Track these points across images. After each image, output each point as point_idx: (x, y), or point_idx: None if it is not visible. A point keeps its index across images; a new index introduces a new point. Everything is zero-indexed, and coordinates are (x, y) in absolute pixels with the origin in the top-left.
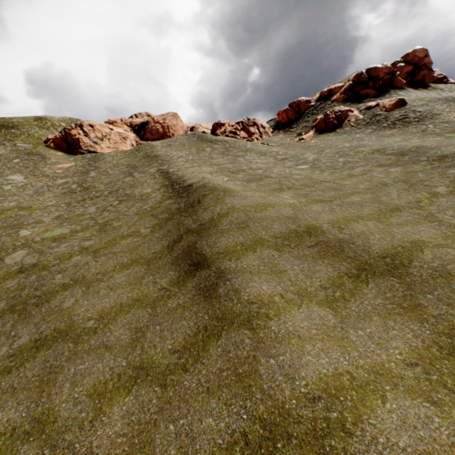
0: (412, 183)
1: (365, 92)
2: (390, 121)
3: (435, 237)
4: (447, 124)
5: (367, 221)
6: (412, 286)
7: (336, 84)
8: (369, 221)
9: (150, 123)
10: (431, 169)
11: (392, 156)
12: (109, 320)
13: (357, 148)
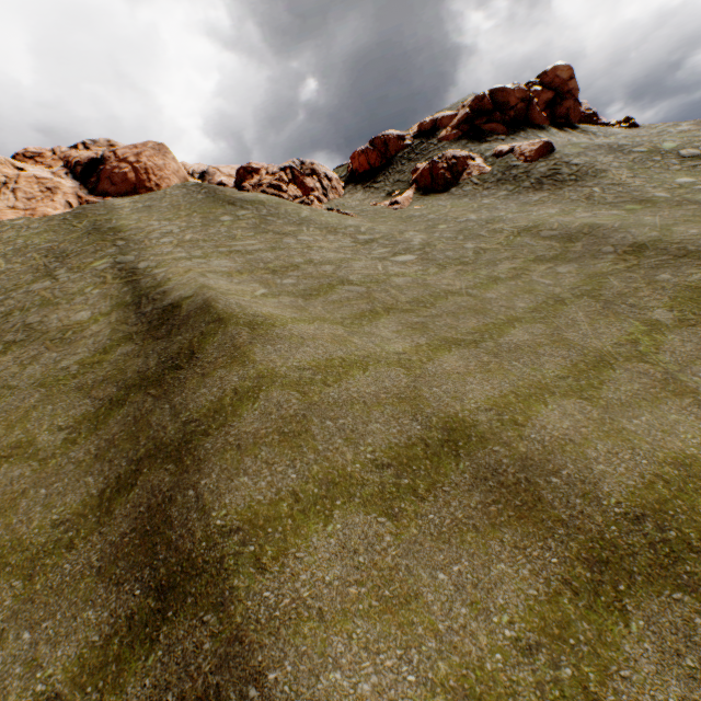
0: (608, 299)
1: (489, 127)
2: (534, 178)
3: None
4: (621, 188)
5: (563, 398)
6: None
7: (444, 111)
8: (566, 398)
9: (109, 160)
10: (628, 270)
11: (554, 242)
12: None
13: (492, 223)
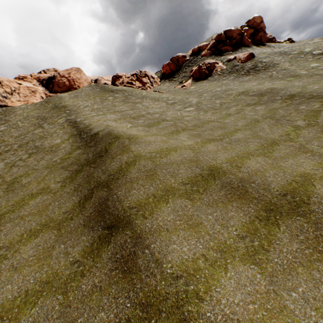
0: (277, 119)
1: (224, 48)
2: (246, 70)
3: (316, 168)
4: (285, 71)
5: (257, 157)
6: (319, 225)
7: (203, 42)
8: (258, 157)
9: (56, 77)
10: (287, 106)
11: (254, 97)
12: (10, 322)
13: (227, 91)
